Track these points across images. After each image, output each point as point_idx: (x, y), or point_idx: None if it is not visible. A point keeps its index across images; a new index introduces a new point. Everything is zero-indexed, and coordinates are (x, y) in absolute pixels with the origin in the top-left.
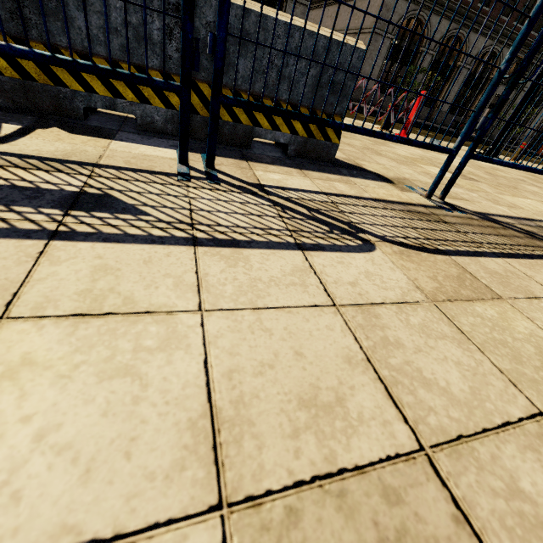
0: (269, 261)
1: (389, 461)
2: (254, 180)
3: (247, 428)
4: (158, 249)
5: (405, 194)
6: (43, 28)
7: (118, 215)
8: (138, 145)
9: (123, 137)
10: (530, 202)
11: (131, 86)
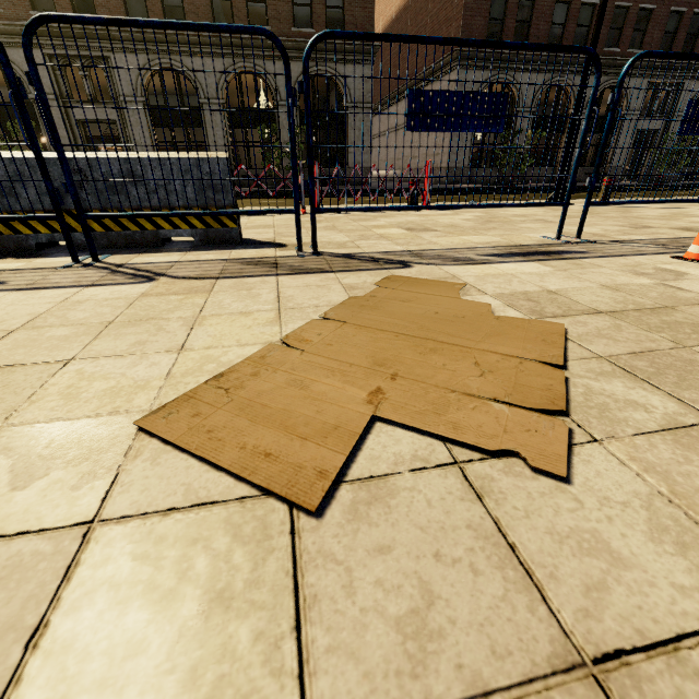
0: (53, 292)
1: None
2: (123, 263)
3: None
4: None
5: (276, 253)
6: (5, 203)
7: None
8: (58, 258)
9: (53, 256)
10: (472, 237)
11: None
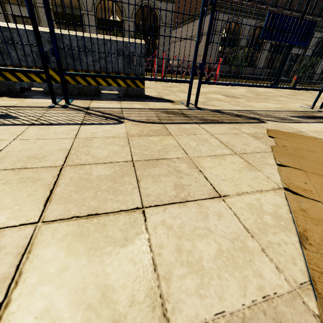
0: (60, 128)
1: (45, 167)
2: (86, 106)
3: (1, 160)
4: (13, 127)
5: (174, 106)
6: None
7: (6, 119)
8: (39, 99)
9: (34, 97)
10: (266, 104)
11: (39, 76)
